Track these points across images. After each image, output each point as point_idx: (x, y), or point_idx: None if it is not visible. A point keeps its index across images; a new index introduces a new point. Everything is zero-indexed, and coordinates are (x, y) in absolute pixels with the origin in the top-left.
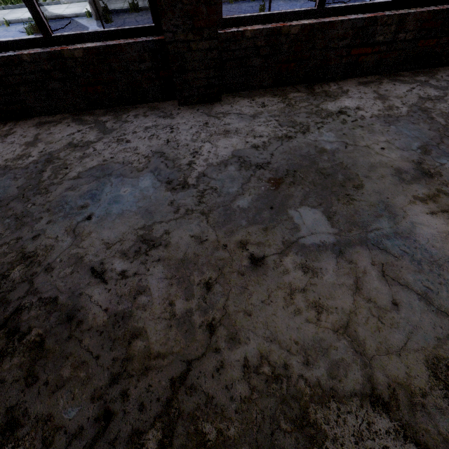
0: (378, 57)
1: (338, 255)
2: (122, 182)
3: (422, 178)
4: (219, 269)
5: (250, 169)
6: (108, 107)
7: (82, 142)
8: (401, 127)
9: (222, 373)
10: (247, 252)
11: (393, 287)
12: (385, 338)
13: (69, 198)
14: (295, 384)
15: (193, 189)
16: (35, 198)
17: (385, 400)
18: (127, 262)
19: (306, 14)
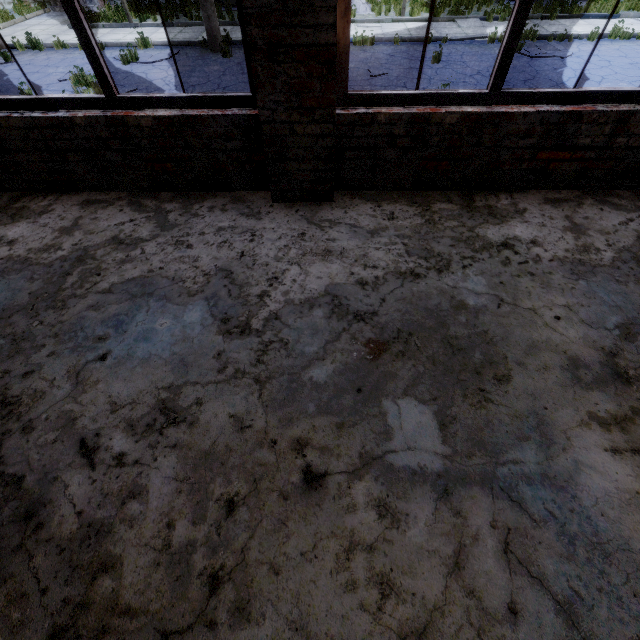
0: (581, 165)
1: (441, 495)
2: (163, 308)
3: (611, 382)
4: (254, 480)
5: (345, 319)
6: (179, 190)
7: (130, 237)
8: (596, 285)
9: None
10: (303, 459)
11: (517, 578)
12: None
13: (87, 321)
14: None
15: (255, 338)
16: (46, 313)
17: None
18: (131, 439)
19: (472, 98)
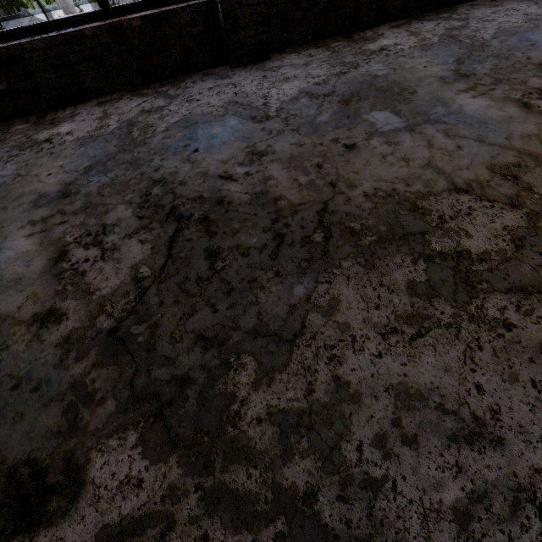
0: None
1: (410, 132)
2: (210, 125)
3: (461, 79)
4: (323, 156)
5: (320, 98)
6: (162, 81)
7: (153, 108)
8: (436, 51)
9: (351, 202)
10: (340, 144)
11: (456, 140)
12: (457, 164)
13: (169, 143)
14: (403, 195)
15: (277, 118)
16: (137, 149)
17: (464, 189)
18: (246, 167)
19: None
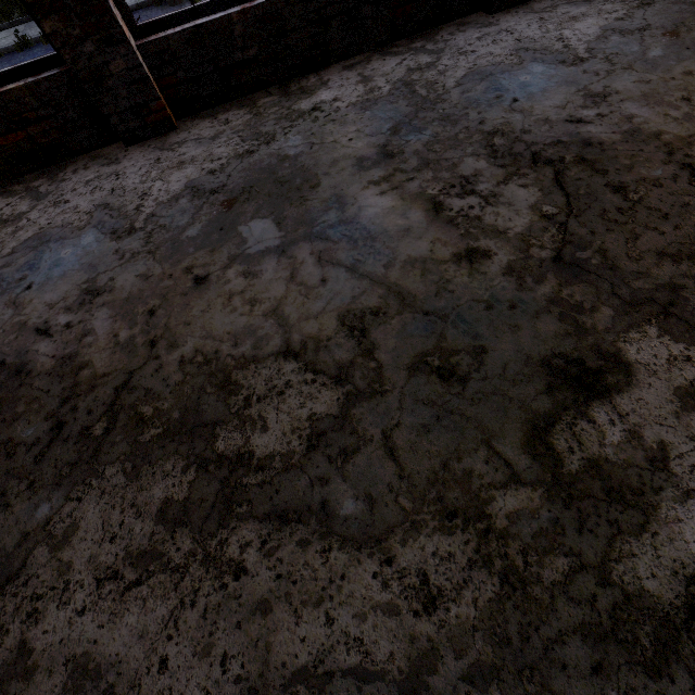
0: None
1: None
2: (512, 75)
3: None
4: (684, 90)
5: (635, 33)
6: (408, 36)
7: (421, 65)
8: None
9: None
10: None
11: None
12: None
13: (473, 97)
14: None
15: (594, 59)
16: (438, 106)
17: None
18: (593, 109)
19: None
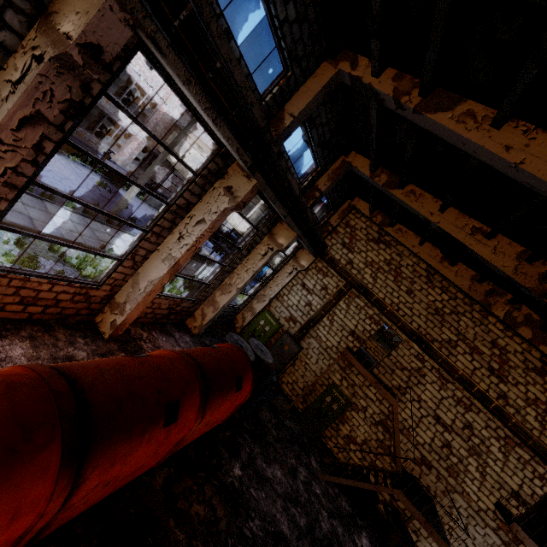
0: None
1: None
2: None
3: None
4: None
5: None
6: None
7: None
8: None
9: None
10: None
11: None
12: None
13: None
14: None
15: None
16: None
17: None
18: None
19: None
